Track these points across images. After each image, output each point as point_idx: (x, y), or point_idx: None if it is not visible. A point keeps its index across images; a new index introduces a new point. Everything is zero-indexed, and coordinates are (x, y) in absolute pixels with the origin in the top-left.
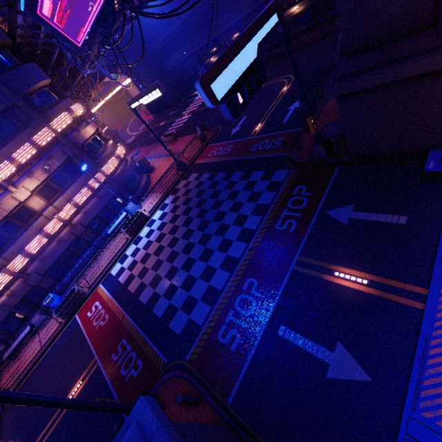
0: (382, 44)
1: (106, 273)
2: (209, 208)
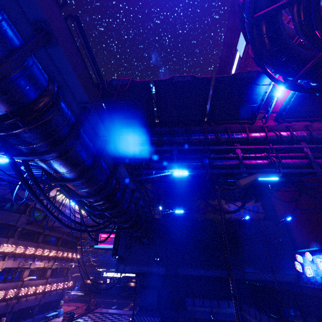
0: None
1: None
2: (117, 320)
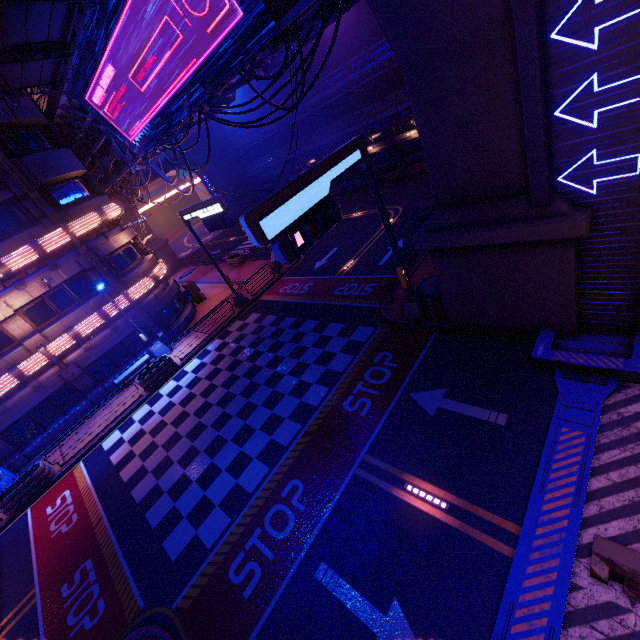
0: (476, 202)
1: (95, 444)
2: (264, 365)
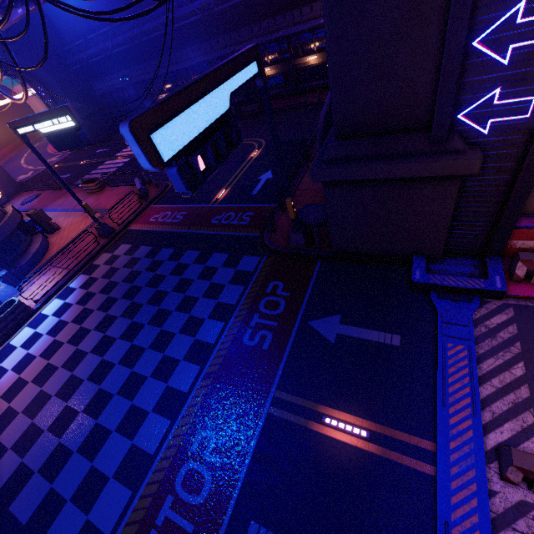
0: (375, 134)
1: None
2: (144, 302)
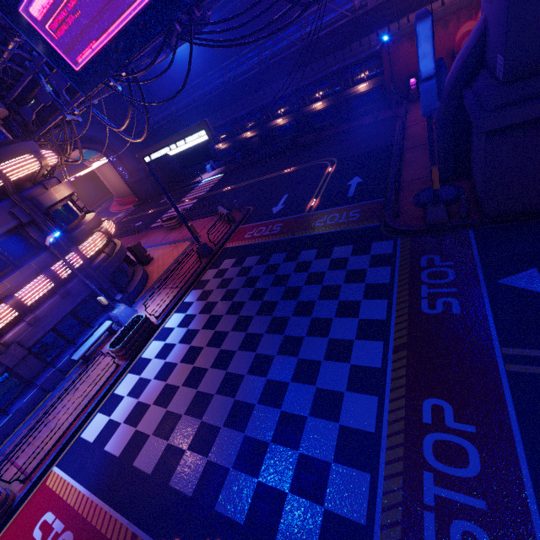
0: None
1: (70, 439)
2: (278, 299)
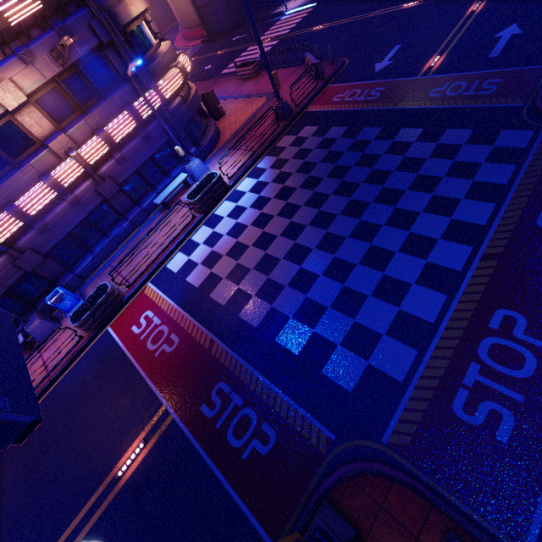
0: None
1: (159, 266)
2: (360, 181)
